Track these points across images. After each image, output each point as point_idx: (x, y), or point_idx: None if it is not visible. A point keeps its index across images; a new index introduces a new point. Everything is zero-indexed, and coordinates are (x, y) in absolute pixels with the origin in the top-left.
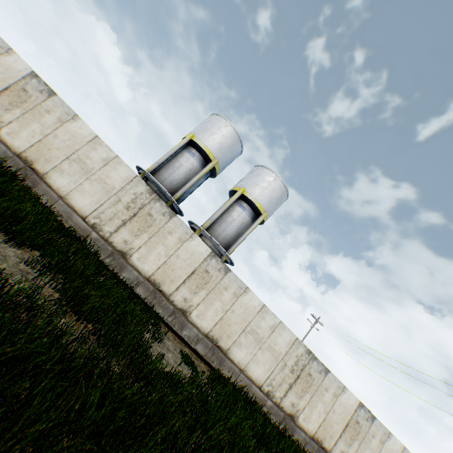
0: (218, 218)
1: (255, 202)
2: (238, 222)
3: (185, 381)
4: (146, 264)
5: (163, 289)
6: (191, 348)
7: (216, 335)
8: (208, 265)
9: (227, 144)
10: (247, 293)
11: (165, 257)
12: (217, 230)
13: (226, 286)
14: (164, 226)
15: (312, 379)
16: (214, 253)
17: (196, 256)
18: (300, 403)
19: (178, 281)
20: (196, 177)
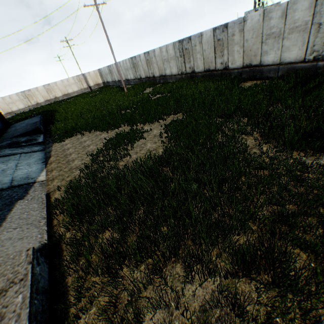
0: None
1: None
2: None
3: None
4: None
5: None
6: None
7: (7, 112)
8: None
9: None
10: None
11: None
12: None
13: None
14: None
15: (30, 94)
16: None
17: None
18: (36, 100)
19: None
20: None
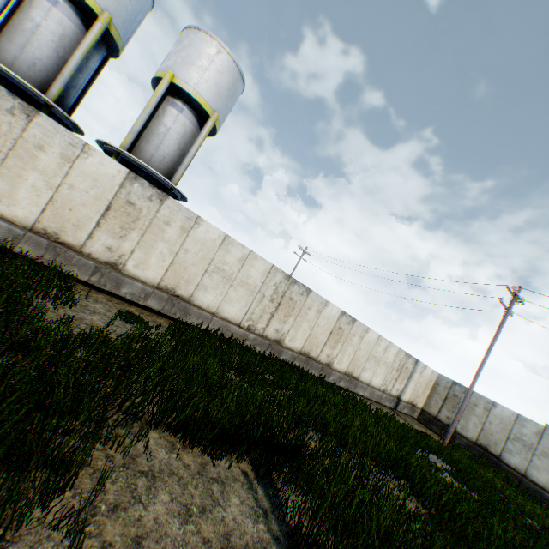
0: (143, 130)
1: (195, 97)
2: (177, 133)
3: (116, 339)
4: (18, 206)
5: (66, 240)
6: (142, 307)
7: (171, 284)
8: (130, 194)
9: None
10: (200, 224)
11: (50, 190)
12: (147, 150)
13: (167, 220)
14: (23, 135)
15: (294, 303)
16: (135, 174)
17: (105, 182)
18: (284, 328)
19: (88, 224)
20: (78, 53)
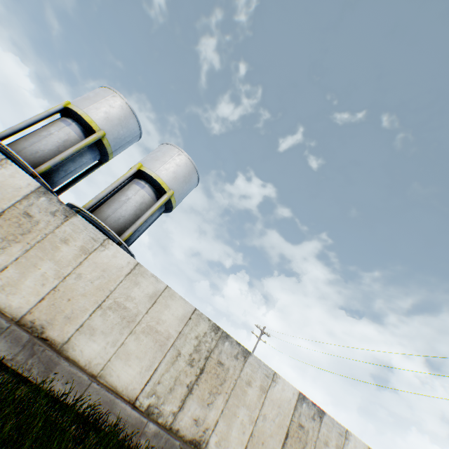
0: (108, 199)
1: (155, 177)
2: (136, 202)
3: None
4: None
5: None
6: None
7: (43, 320)
8: (32, 206)
9: (117, 115)
10: (106, 247)
11: None
12: (106, 211)
13: (66, 237)
14: None
15: (225, 370)
16: (46, 189)
17: (8, 192)
18: (209, 417)
19: None
20: (73, 148)
